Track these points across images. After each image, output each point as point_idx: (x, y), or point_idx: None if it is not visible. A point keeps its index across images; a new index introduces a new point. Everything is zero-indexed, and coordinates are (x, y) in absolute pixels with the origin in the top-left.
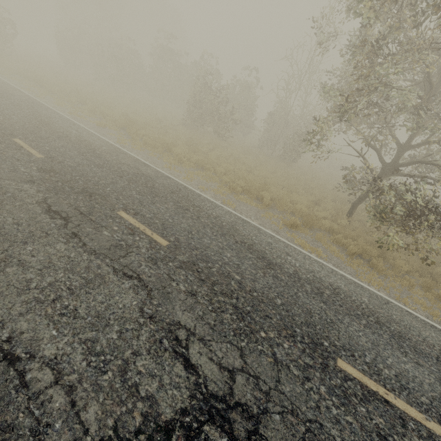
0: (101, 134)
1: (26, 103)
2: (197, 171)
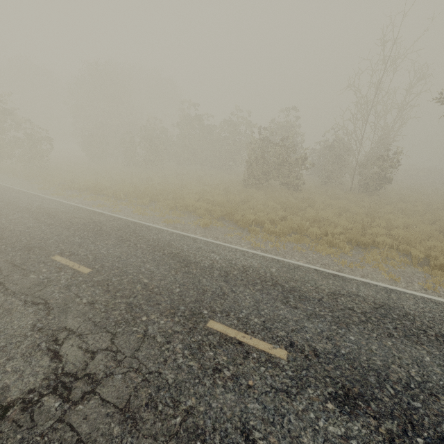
0: (222, 239)
1: (126, 231)
2: (375, 256)
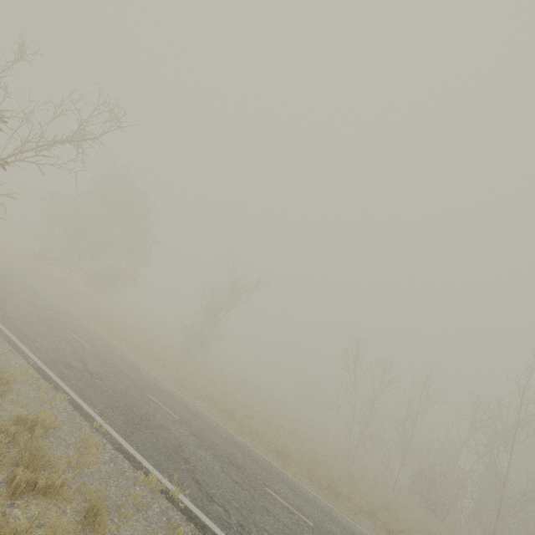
0: None
1: None
2: None
